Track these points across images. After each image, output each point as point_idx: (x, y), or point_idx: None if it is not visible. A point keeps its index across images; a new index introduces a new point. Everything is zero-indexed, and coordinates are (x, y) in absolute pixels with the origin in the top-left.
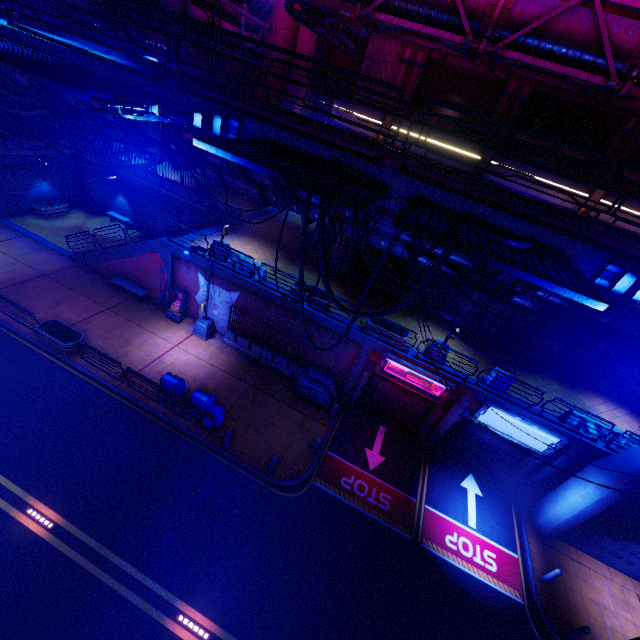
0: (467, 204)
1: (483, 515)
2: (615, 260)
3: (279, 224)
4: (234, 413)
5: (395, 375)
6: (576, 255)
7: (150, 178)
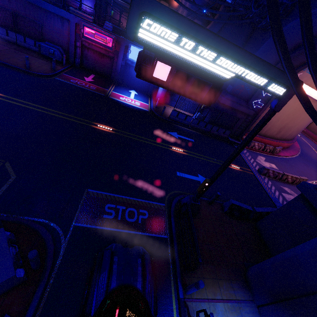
0: None
1: (137, 97)
2: None
3: None
4: (1, 52)
5: (90, 38)
6: None
7: None
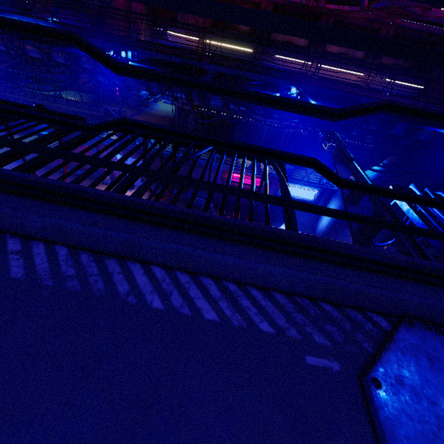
0: (238, 72)
1: None
2: (291, 83)
3: (151, 117)
4: None
5: (237, 181)
6: (280, 85)
7: (59, 101)
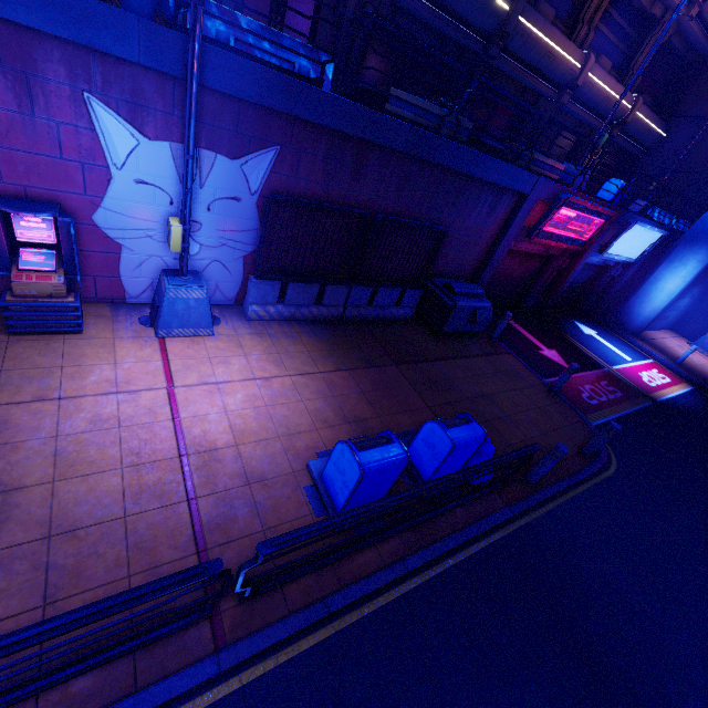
0: None
1: (617, 347)
2: None
3: None
4: None
5: (553, 232)
6: None
7: None
